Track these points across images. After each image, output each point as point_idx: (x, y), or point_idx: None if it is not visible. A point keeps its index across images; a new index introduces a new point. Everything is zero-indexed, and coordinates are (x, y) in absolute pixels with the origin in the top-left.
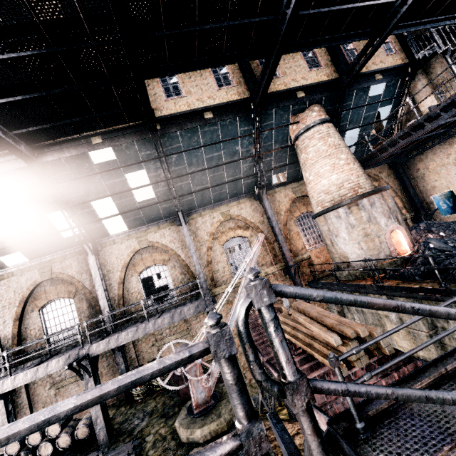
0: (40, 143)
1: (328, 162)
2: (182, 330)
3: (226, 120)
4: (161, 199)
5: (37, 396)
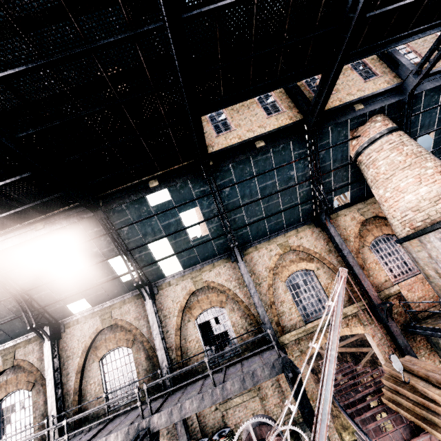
0: (105, 193)
1: (409, 174)
2: (248, 390)
3: (279, 145)
4: (214, 235)
5: None
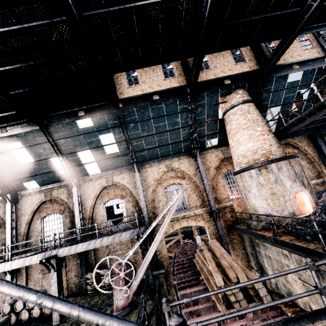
0: (48, 115)
1: (246, 133)
2: (128, 247)
3: (169, 100)
4: (123, 153)
5: (31, 276)
